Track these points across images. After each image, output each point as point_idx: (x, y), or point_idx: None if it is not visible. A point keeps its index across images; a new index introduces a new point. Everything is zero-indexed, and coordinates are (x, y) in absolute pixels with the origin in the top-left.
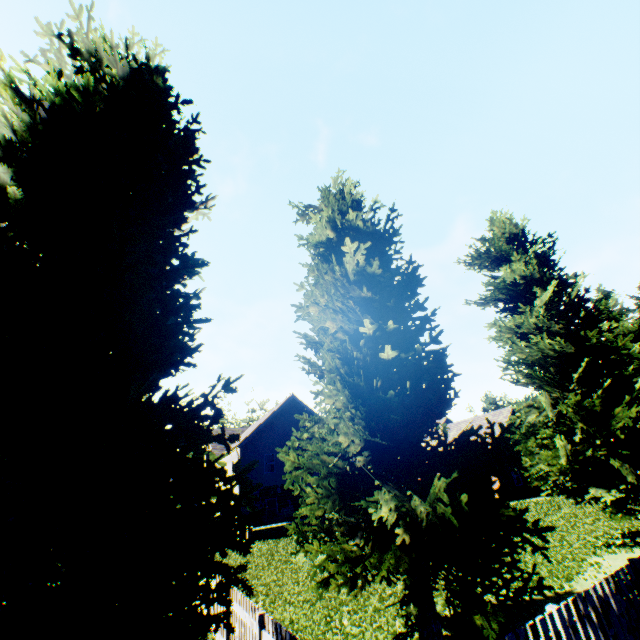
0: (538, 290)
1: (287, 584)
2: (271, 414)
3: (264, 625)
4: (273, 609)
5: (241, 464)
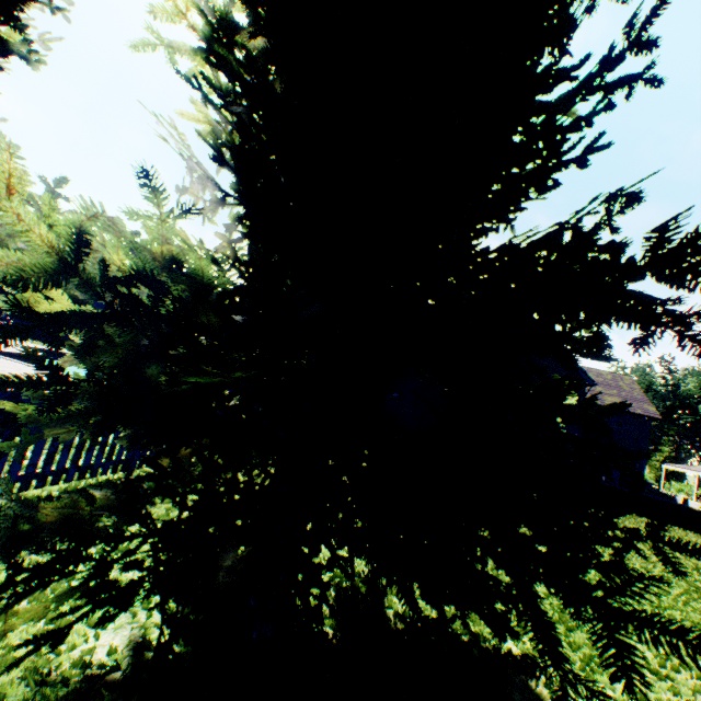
0: None
1: None
2: None
3: None
4: None
5: None
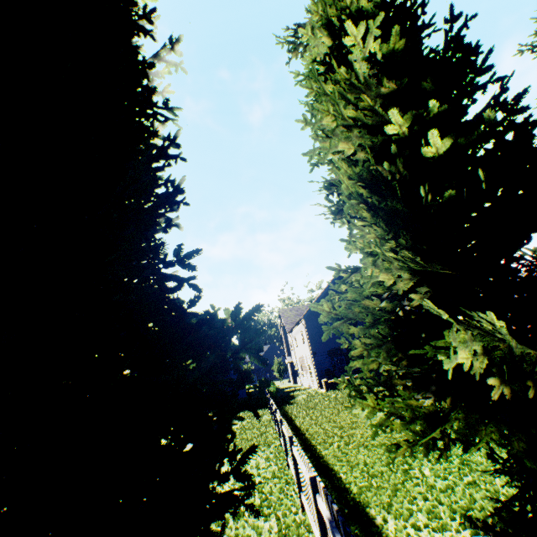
0: None
1: (360, 428)
2: (324, 289)
3: (318, 489)
4: (347, 451)
5: (307, 332)
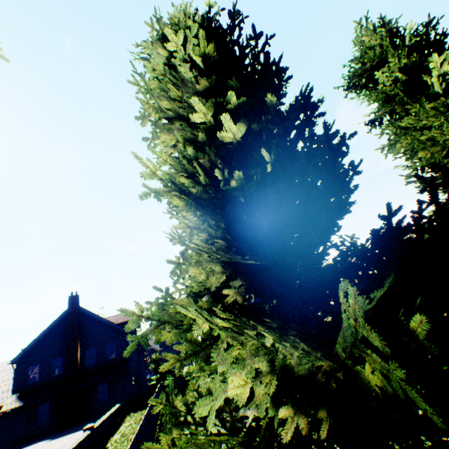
0: (429, 78)
1: None
2: None
3: None
4: None
5: None
